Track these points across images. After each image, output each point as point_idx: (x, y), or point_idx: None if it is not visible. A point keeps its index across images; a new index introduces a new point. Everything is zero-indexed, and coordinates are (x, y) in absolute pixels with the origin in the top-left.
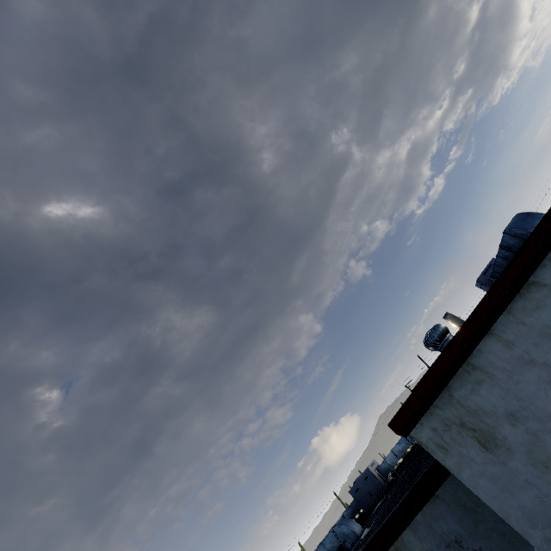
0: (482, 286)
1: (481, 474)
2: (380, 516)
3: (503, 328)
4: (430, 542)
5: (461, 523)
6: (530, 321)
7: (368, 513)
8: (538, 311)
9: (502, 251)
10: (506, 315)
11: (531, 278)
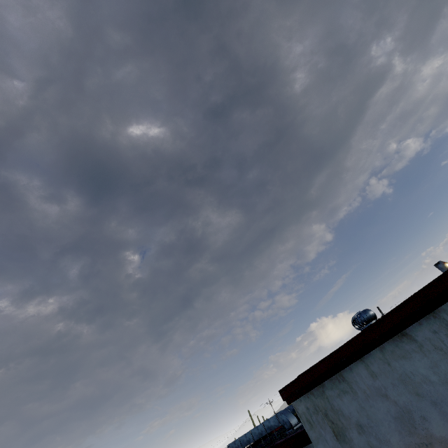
0: None
1: None
2: None
3: (372, 360)
4: None
5: None
6: (395, 365)
7: None
8: (403, 359)
9: None
10: (378, 351)
11: (406, 330)
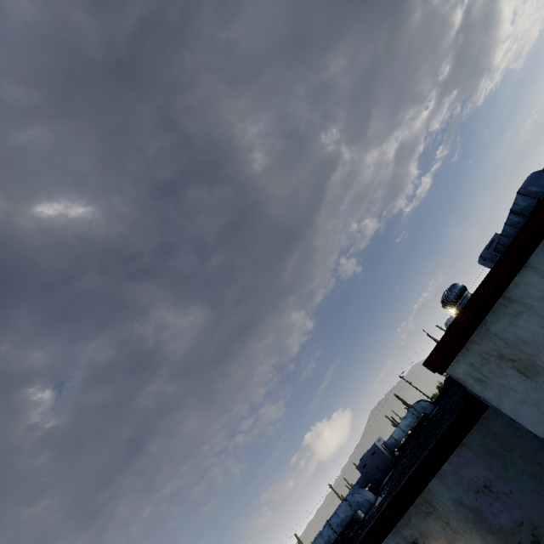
0: (485, 261)
1: (523, 402)
2: (395, 482)
3: (539, 260)
4: (458, 490)
5: (490, 468)
6: None
7: (376, 488)
8: None
9: (512, 217)
10: (542, 247)
11: None
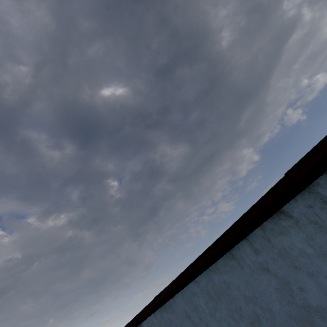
0: None
1: None
2: None
3: None
4: None
5: None
6: None
7: None
8: None
9: None
10: None
11: None
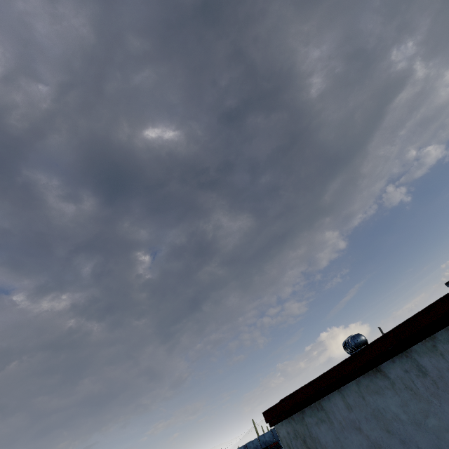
0: None
1: None
2: None
3: (349, 392)
4: None
5: None
6: (369, 399)
7: None
8: (377, 395)
9: None
10: (354, 384)
11: (380, 366)
